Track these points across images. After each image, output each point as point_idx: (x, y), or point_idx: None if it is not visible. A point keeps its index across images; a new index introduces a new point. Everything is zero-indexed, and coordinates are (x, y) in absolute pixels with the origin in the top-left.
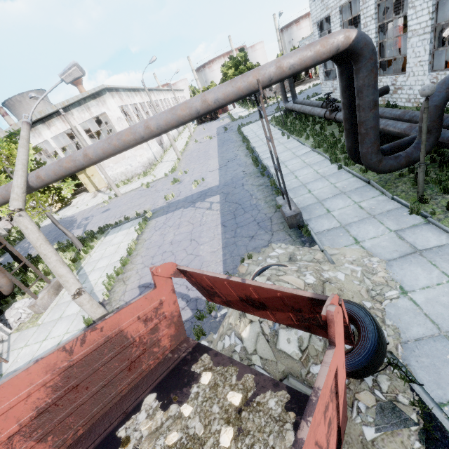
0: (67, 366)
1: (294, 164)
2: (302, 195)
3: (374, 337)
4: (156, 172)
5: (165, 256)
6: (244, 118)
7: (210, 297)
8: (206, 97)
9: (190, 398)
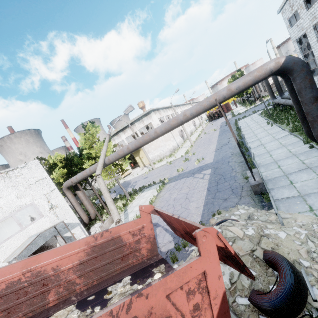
0: (94, 245)
1: (271, 145)
2: (272, 169)
3: (288, 284)
4: (177, 154)
5: (168, 207)
6: (241, 114)
7: (174, 231)
8: (186, 113)
9: (145, 284)
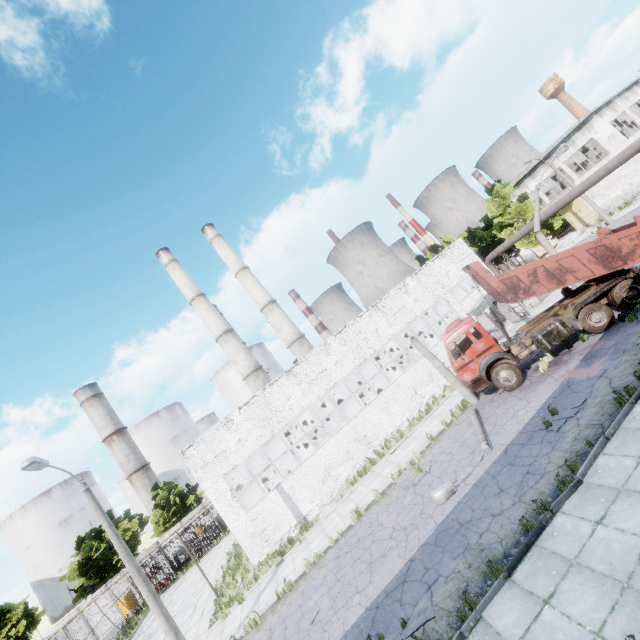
0: None
1: None
2: None
3: None
4: None
5: None
6: None
7: None
8: None
9: None
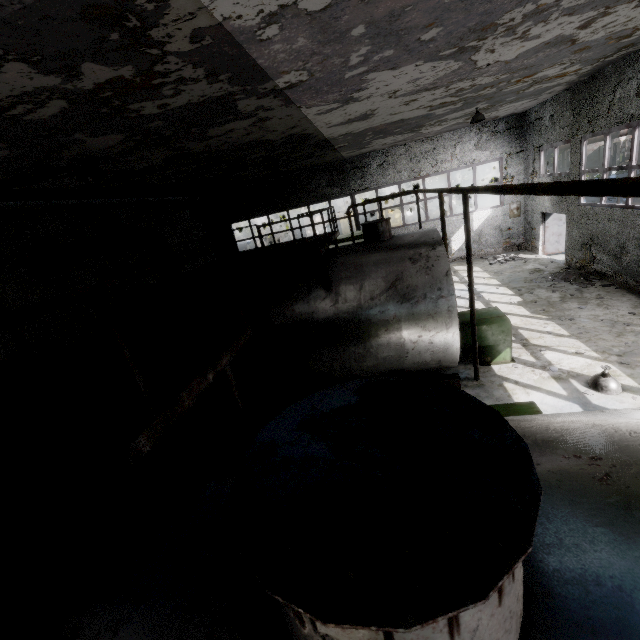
0: None
1: None
2: None
3: None
4: None
5: None
6: None
7: None
8: None
9: None
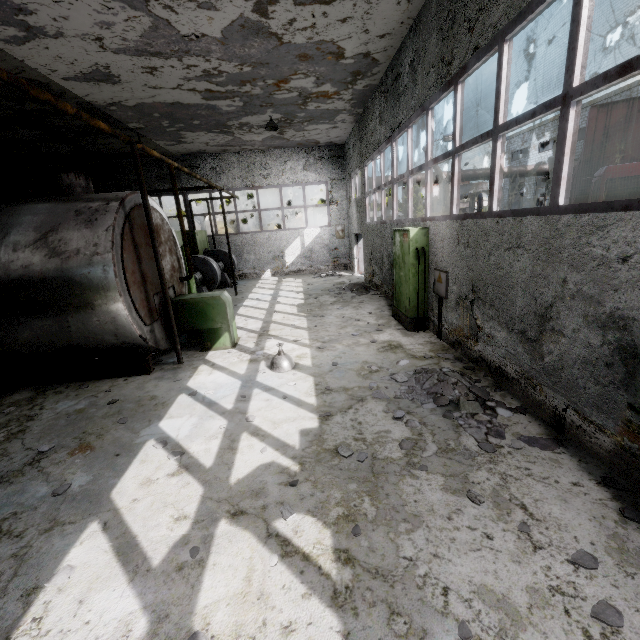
0: None
1: None
2: None
3: None
4: None
5: None
6: None
7: None
8: (541, 166)
9: None
